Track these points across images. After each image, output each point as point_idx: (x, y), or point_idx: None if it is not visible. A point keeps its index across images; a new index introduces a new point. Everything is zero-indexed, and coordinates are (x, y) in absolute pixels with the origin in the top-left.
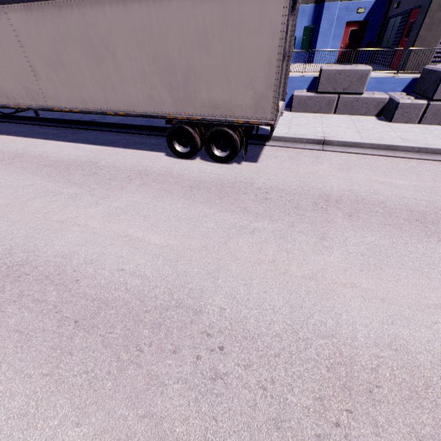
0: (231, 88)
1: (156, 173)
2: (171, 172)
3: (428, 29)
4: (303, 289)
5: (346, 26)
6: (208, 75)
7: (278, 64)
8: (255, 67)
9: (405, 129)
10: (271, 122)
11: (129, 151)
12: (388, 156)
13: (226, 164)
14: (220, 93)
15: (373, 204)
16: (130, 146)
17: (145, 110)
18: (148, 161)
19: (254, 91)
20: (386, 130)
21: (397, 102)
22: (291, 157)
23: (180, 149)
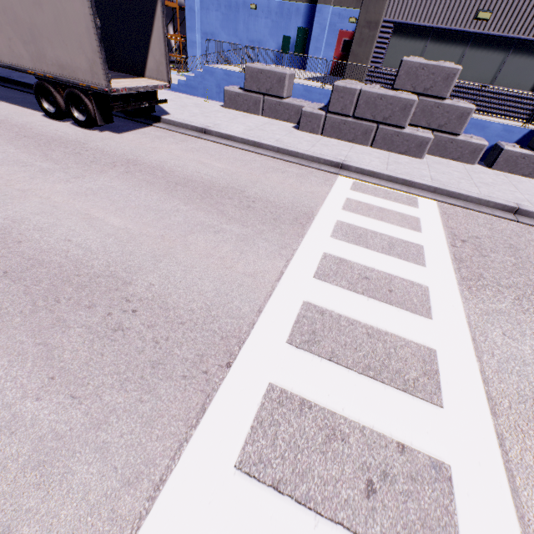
0: (69, 50)
1: (10, 124)
2: (26, 125)
3: (359, 44)
4: (6, 193)
5: (339, 35)
6: (49, 33)
7: (95, 32)
8: (80, 32)
9: (298, 136)
10: (106, 89)
11: (12, 107)
12: (249, 150)
13: (88, 130)
14: (63, 53)
15: (162, 171)
16: (20, 103)
17: (11, 62)
18: (18, 116)
19: (86, 56)
20: (280, 134)
21: (301, 109)
22: (159, 136)
23: (50, 108)
